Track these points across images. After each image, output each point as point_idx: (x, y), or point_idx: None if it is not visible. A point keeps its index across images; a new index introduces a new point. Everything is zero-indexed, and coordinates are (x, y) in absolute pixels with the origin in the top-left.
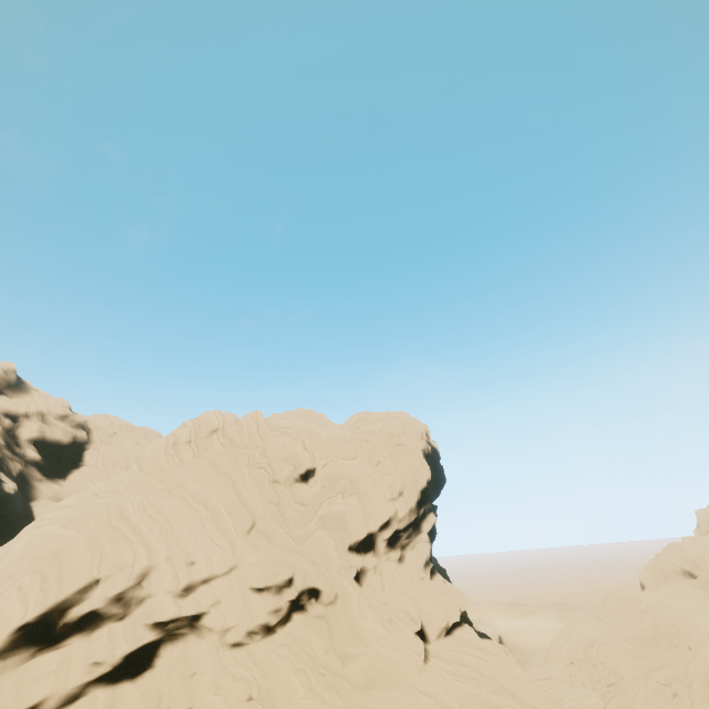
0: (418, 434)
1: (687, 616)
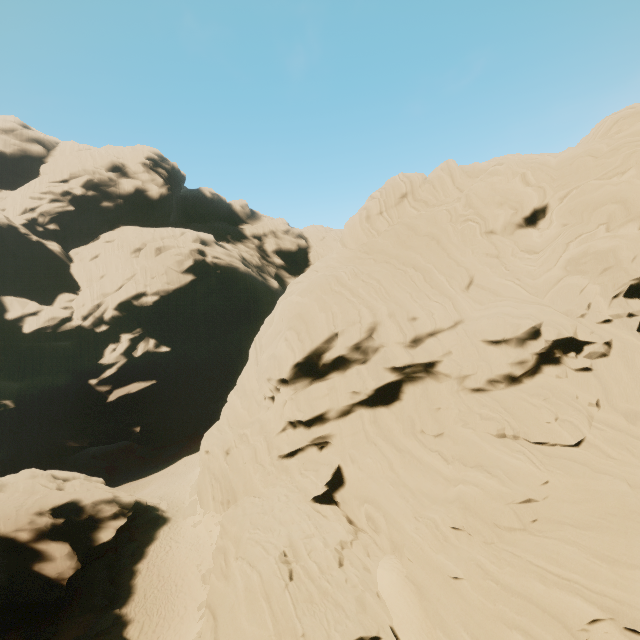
0: None
1: None
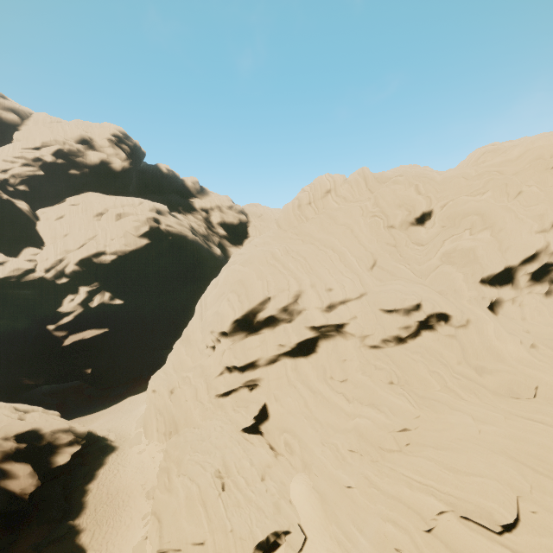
0: None
1: None
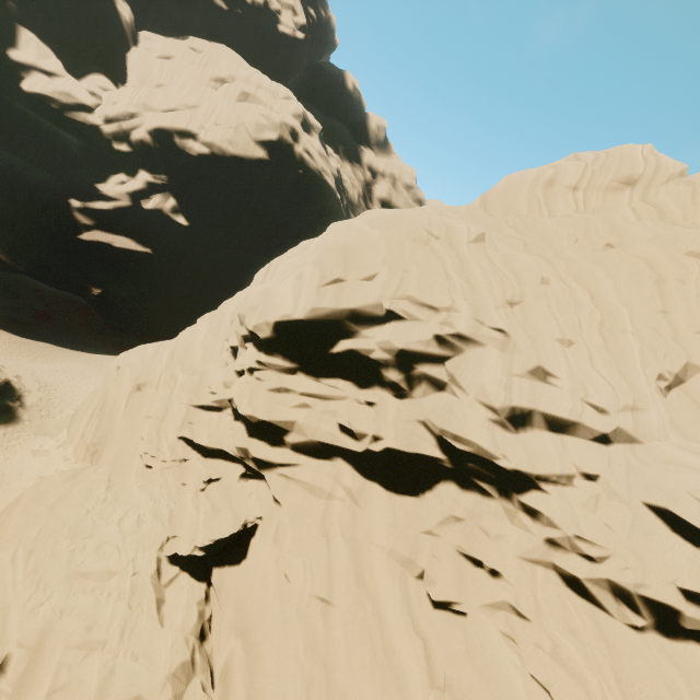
0: None
1: None
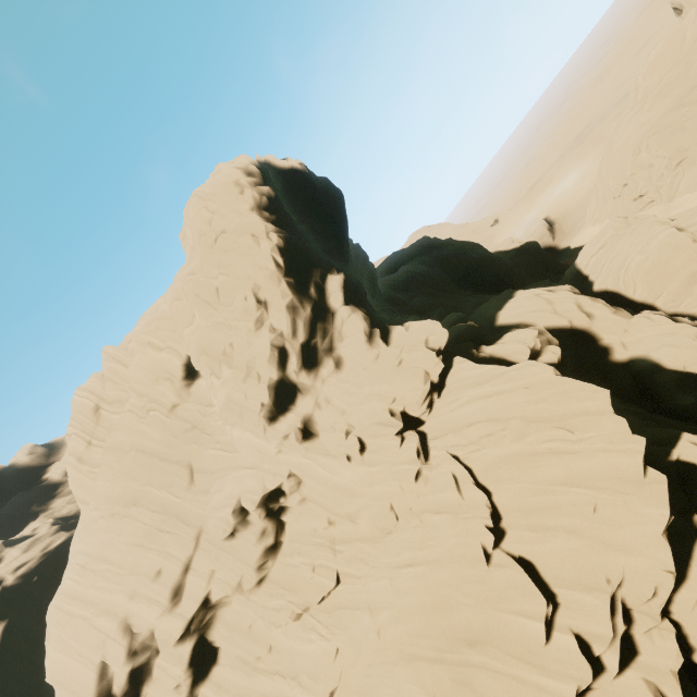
0: (229, 193)
1: None
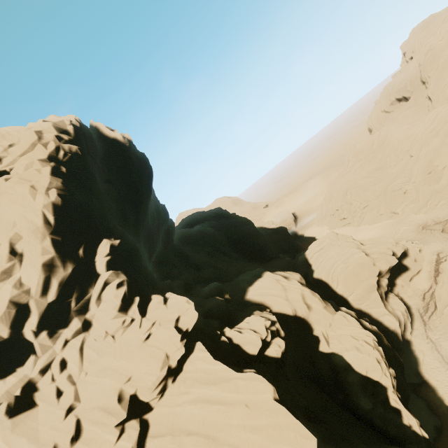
0: (32, 141)
1: (407, 135)
